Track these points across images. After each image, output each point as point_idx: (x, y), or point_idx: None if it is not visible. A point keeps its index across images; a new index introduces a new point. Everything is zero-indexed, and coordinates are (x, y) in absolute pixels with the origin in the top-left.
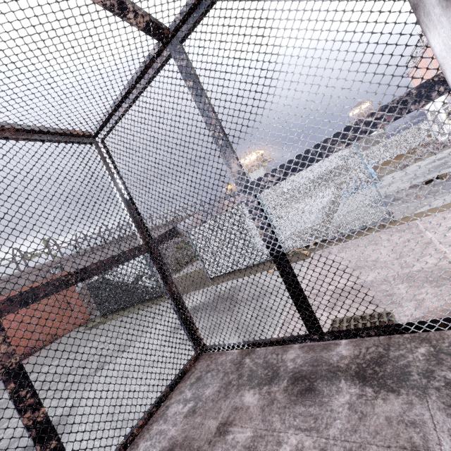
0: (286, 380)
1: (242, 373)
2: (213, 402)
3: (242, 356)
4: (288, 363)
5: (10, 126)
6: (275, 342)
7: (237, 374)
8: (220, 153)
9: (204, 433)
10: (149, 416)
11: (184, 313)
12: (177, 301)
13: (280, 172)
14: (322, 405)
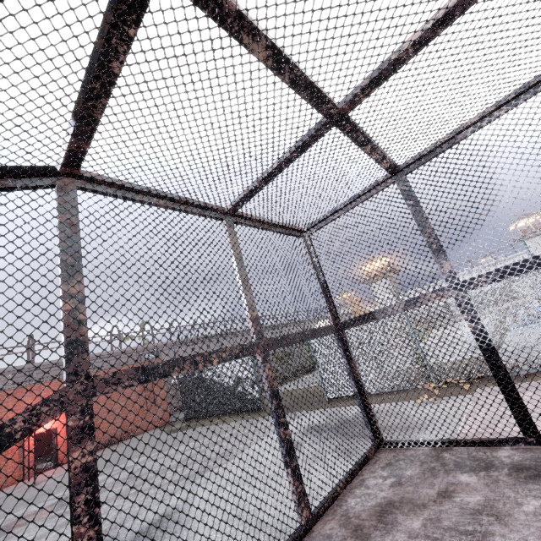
0: (506, 469)
1: (444, 462)
2: (420, 479)
3: (436, 451)
4: (502, 458)
5: (270, 221)
6: (479, 442)
7: (439, 463)
8: (433, 254)
9: (424, 496)
10: (346, 483)
11: (365, 399)
12: (359, 386)
13: (495, 274)
14: None
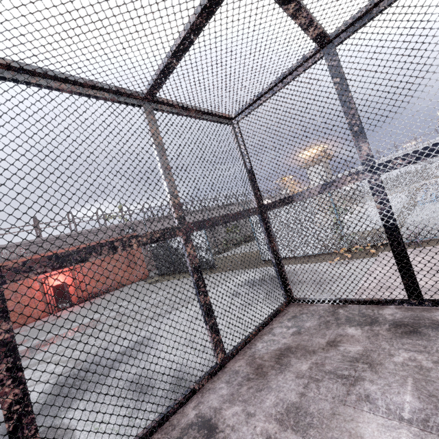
0: (387, 325)
1: (338, 317)
2: (316, 330)
3: (334, 308)
4: (386, 316)
5: (194, 108)
6: (369, 302)
7: (334, 317)
8: (353, 137)
9: (315, 344)
10: (258, 331)
11: (281, 267)
12: (276, 257)
13: (411, 156)
14: (430, 341)
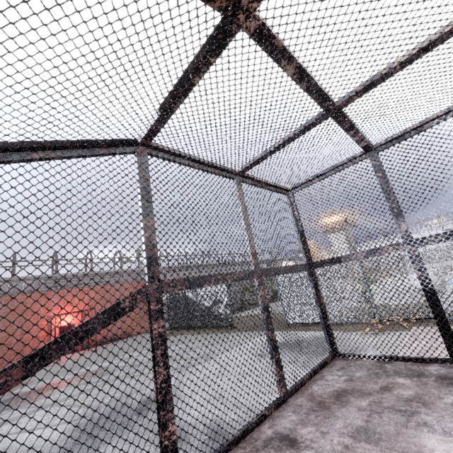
0: (434, 377)
1: (386, 370)
2: (367, 378)
3: (380, 363)
4: (431, 371)
5: (265, 181)
6: (414, 359)
7: (382, 370)
8: (393, 217)
9: (369, 388)
10: (310, 376)
11: (327, 321)
12: (323, 311)
13: (442, 236)
14: None
